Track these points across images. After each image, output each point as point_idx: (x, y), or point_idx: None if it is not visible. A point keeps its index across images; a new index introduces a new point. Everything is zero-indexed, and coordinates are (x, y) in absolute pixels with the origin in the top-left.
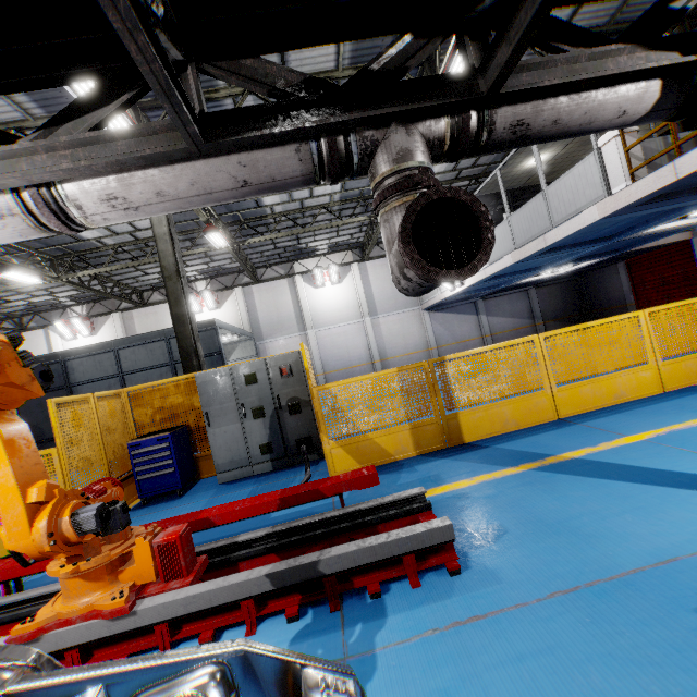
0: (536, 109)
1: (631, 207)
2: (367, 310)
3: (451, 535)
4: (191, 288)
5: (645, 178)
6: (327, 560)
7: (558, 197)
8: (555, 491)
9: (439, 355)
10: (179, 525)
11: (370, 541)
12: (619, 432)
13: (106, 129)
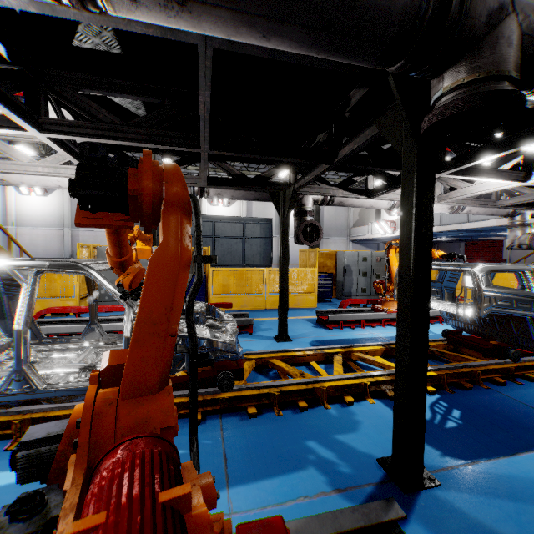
0: None
1: None
2: None
3: None
4: None
5: None
6: None
7: None
8: None
9: None
10: None
11: None
12: None
13: None
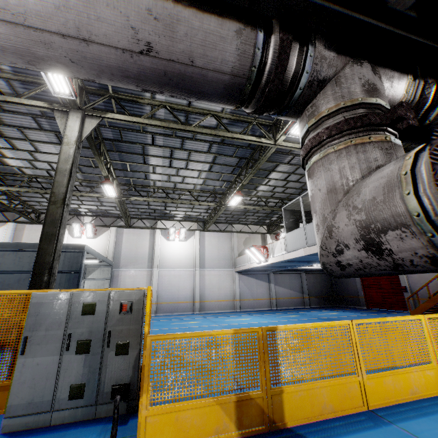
0: None
1: None
2: (199, 263)
3: None
4: (79, 219)
5: None
6: None
7: None
8: None
9: (240, 306)
10: None
11: None
12: None
13: (51, 88)
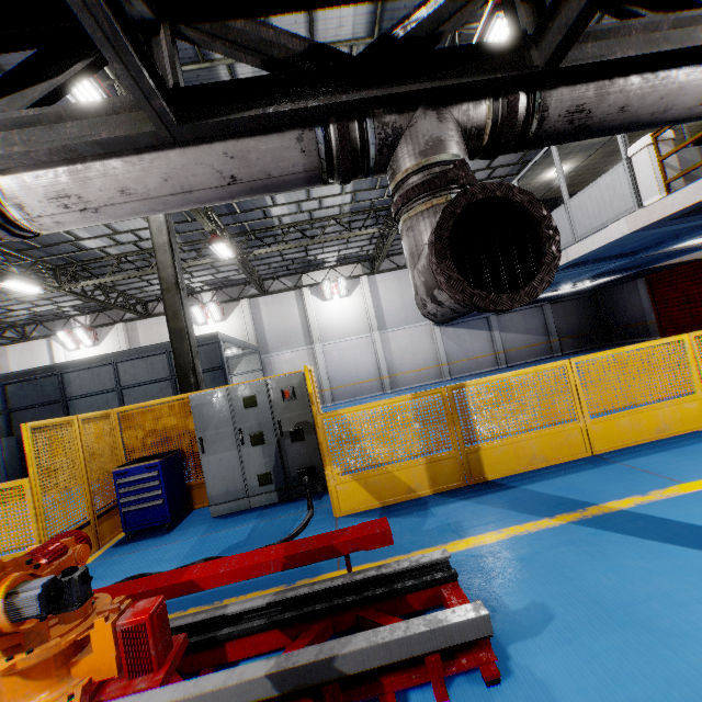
0: (600, 91)
1: (664, 220)
2: (376, 325)
3: (488, 629)
4: (196, 299)
5: (682, 189)
6: (328, 660)
7: (581, 210)
8: (607, 557)
9: (450, 372)
10: (146, 599)
11: (384, 635)
12: (670, 477)
13: None
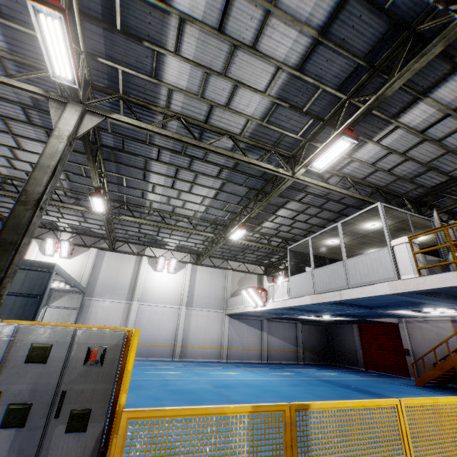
0: None
1: (413, 292)
2: (186, 301)
3: None
4: (55, 234)
5: (431, 275)
6: None
7: (355, 268)
8: None
9: (227, 355)
10: None
11: None
12: None
13: (50, 69)
